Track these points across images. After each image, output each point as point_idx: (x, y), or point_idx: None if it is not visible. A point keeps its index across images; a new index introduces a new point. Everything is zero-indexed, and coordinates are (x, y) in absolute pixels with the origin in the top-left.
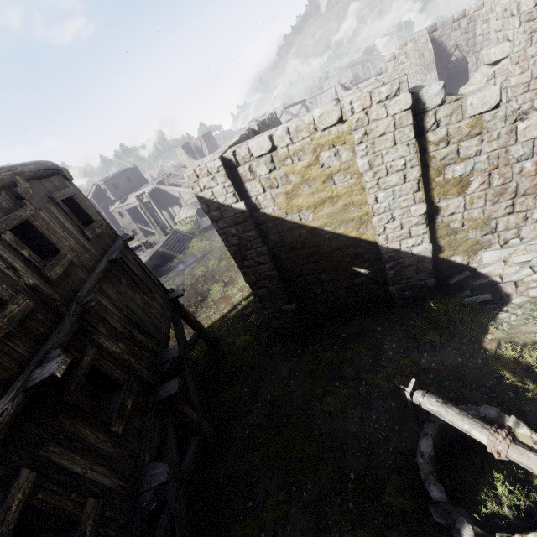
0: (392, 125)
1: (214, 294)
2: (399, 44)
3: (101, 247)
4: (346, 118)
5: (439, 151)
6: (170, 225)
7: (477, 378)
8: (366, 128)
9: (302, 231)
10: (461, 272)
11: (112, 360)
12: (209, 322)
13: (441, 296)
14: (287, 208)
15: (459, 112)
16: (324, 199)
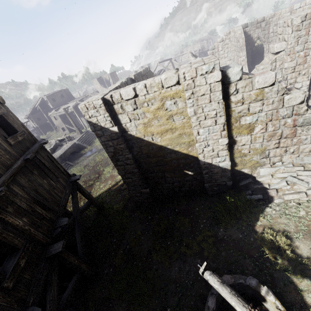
0: (209, 90)
1: (106, 174)
2: (226, 33)
3: (20, 150)
4: (180, 82)
5: (237, 107)
6: (86, 126)
7: (249, 250)
8: (193, 90)
9: (154, 147)
10: (247, 178)
11: (14, 231)
12: (100, 192)
13: (235, 192)
14: (144, 132)
15: (250, 86)
16: (167, 129)
